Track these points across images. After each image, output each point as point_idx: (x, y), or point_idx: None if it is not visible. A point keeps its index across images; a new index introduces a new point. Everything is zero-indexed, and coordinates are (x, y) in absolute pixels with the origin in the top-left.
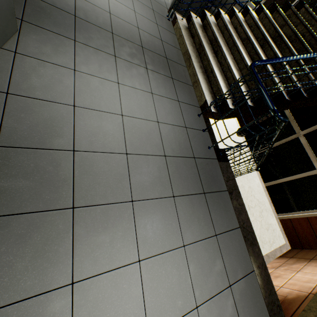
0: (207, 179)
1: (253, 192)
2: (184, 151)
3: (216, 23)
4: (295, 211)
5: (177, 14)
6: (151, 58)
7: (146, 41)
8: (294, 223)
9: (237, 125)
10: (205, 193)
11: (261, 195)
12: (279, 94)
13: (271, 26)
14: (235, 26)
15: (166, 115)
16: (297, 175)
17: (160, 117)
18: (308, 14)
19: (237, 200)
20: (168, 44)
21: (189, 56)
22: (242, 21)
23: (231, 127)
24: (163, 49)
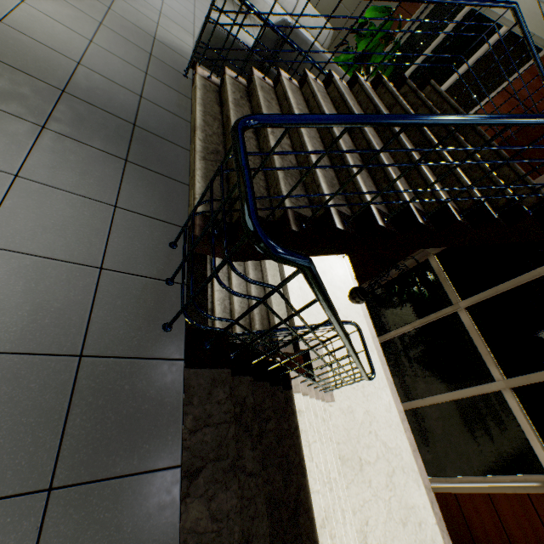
0: (100, 430)
1: (375, 424)
2: (45, 334)
3: (273, 91)
4: (465, 474)
5: (216, 76)
6: (79, 114)
7: (87, 86)
8: (465, 506)
9: (352, 282)
10: (59, 488)
11: (394, 432)
12: (368, 214)
13: (370, 103)
14: (307, 97)
15: (34, 231)
16: (461, 390)
17: (2, 232)
18: (437, 94)
19: (209, 499)
20: (157, 106)
21: (194, 129)
22: (318, 90)
23: (339, 283)
24: (135, 109)
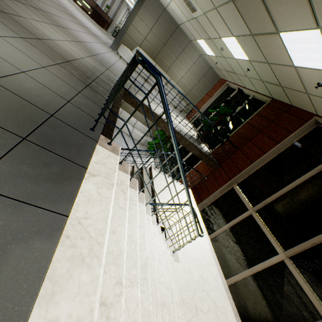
0: None
1: None
2: None
3: None
4: None
5: None
6: None
7: None
8: None
9: None
10: None
11: None
12: None
13: None
14: None
15: None
16: None
17: None
18: (151, 174)
19: None
20: None
21: None
22: None
23: None
24: None
